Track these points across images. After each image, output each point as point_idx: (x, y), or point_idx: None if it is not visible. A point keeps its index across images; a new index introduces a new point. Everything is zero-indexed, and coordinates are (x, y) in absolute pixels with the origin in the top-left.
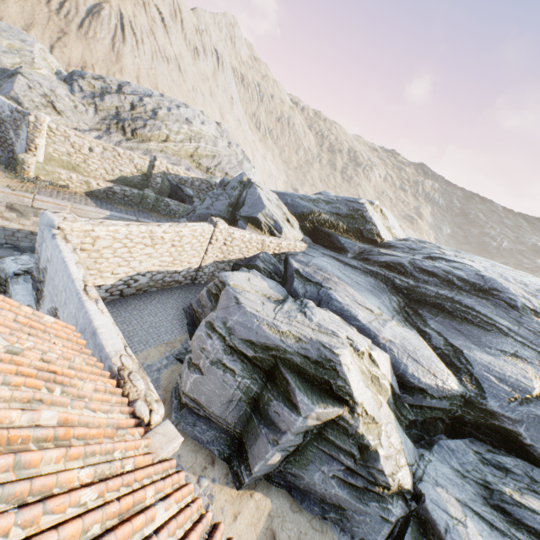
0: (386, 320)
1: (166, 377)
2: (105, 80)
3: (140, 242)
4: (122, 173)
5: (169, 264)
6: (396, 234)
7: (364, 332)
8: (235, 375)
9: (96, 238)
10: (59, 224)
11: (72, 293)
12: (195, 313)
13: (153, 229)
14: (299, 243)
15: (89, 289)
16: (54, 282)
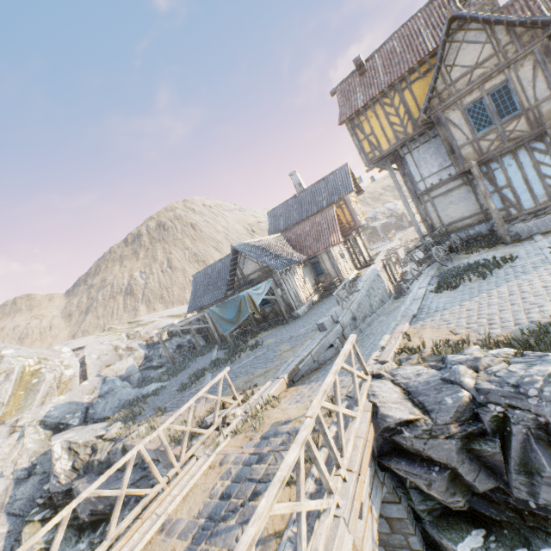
0: None
1: None
2: None
3: None
4: None
5: None
6: None
7: None
8: None
9: None
10: None
11: None
12: None
13: None
14: None
15: None
16: None
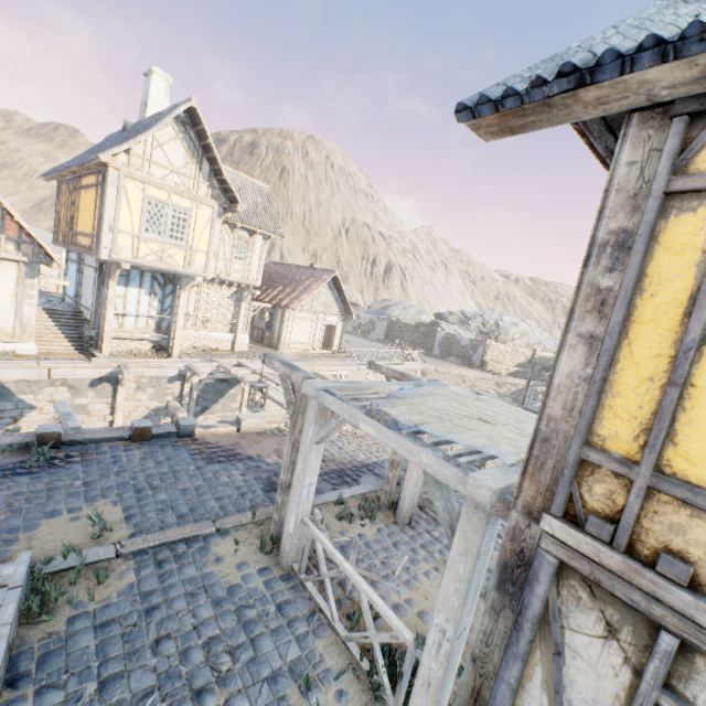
0: None
1: None
2: (454, 313)
3: None
4: (518, 361)
5: None
6: None
7: None
8: None
9: None
10: None
11: None
12: None
13: None
14: None
15: None
16: None
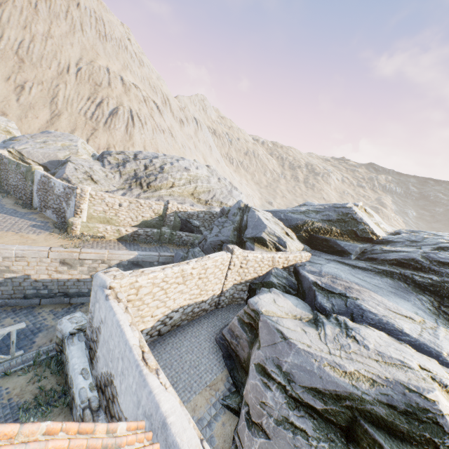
0: (433, 327)
1: (219, 434)
2: (125, 153)
3: (174, 282)
4: (144, 218)
5: (196, 296)
6: (385, 228)
7: (421, 350)
8: (308, 437)
9: (139, 287)
10: (110, 283)
11: (131, 364)
12: (229, 344)
13: (183, 267)
14: (304, 253)
15: (147, 357)
16: (108, 345)
